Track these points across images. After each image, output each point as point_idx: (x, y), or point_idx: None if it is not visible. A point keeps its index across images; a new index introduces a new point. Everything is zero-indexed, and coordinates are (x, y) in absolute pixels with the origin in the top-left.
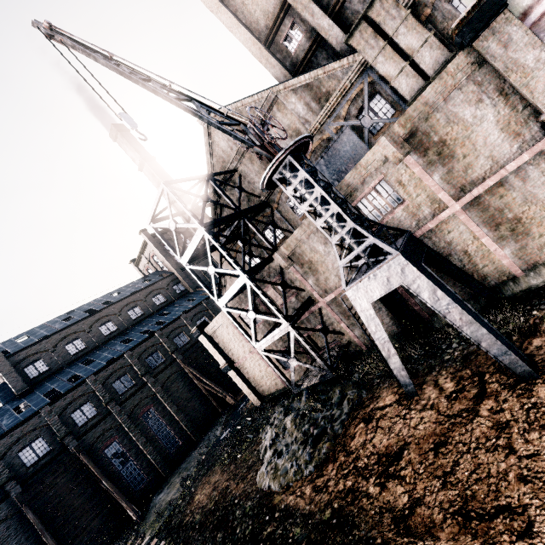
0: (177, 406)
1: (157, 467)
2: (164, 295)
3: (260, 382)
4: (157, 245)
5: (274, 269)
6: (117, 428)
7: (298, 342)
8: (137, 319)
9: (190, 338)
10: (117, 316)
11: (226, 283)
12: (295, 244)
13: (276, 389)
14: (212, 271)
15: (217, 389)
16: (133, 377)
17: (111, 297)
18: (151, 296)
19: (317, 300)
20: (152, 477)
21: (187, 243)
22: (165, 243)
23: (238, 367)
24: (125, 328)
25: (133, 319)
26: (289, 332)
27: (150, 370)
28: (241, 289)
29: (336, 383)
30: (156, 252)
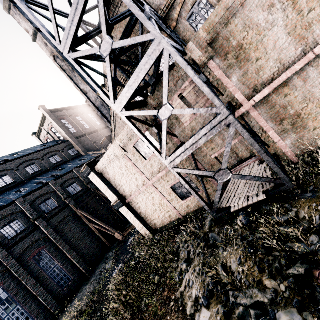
0: (69, 246)
1: (48, 307)
2: (60, 156)
3: (152, 216)
4: (54, 118)
5: (184, 71)
6: (3, 274)
7: (203, 166)
8: (34, 174)
9: (82, 187)
10: (14, 171)
11: (115, 126)
12: (222, 20)
13: (169, 221)
14: (107, 49)
15: (107, 228)
16: (24, 222)
17: (10, 157)
18: (48, 156)
19: (238, 105)
20: (42, 318)
21: (80, 120)
22: (37, 23)
23: (129, 203)
24: (22, 181)
25: (30, 174)
26: (193, 155)
27: (43, 214)
28: (140, 102)
29: (295, 198)
30: (53, 124)
